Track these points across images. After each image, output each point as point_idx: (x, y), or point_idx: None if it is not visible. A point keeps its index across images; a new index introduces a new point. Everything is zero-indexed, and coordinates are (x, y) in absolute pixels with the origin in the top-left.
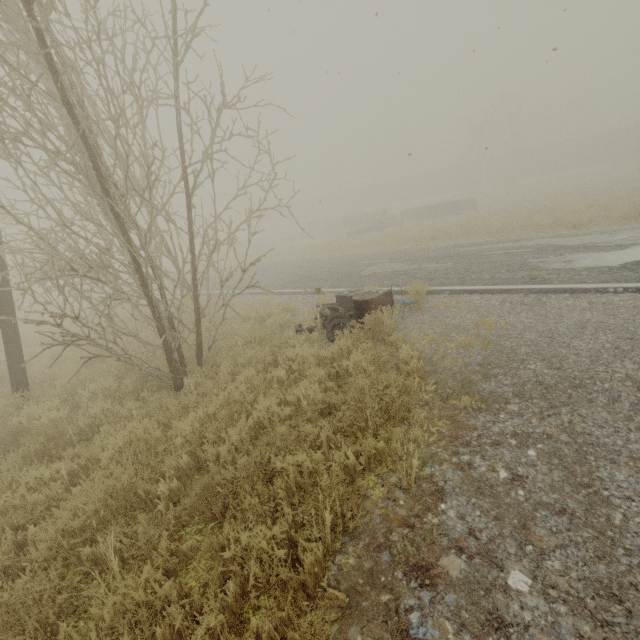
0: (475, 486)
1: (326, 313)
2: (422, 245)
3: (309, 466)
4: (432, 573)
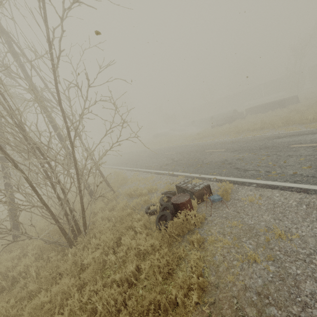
0: None
1: (162, 202)
2: (252, 134)
3: None
4: None
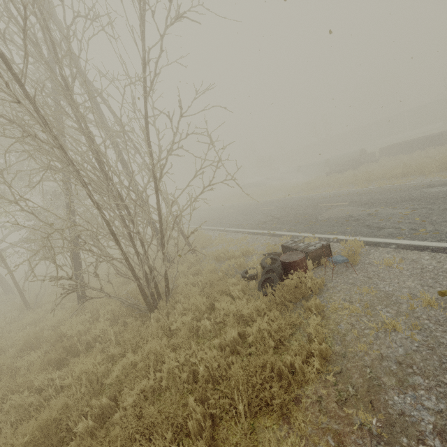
0: None
1: (265, 264)
2: (390, 183)
3: None
4: None
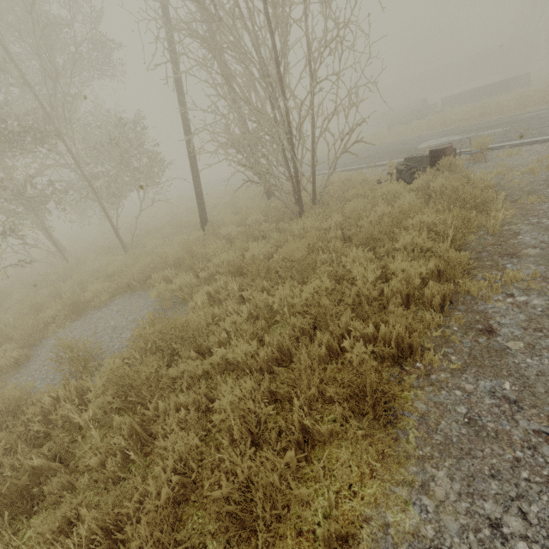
0: (543, 229)
1: (401, 168)
2: (471, 123)
3: (429, 221)
4: (517, 255)
